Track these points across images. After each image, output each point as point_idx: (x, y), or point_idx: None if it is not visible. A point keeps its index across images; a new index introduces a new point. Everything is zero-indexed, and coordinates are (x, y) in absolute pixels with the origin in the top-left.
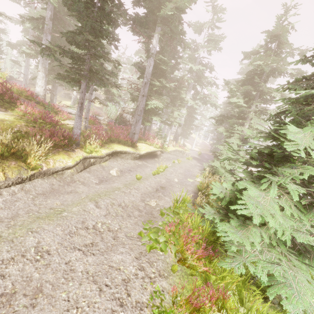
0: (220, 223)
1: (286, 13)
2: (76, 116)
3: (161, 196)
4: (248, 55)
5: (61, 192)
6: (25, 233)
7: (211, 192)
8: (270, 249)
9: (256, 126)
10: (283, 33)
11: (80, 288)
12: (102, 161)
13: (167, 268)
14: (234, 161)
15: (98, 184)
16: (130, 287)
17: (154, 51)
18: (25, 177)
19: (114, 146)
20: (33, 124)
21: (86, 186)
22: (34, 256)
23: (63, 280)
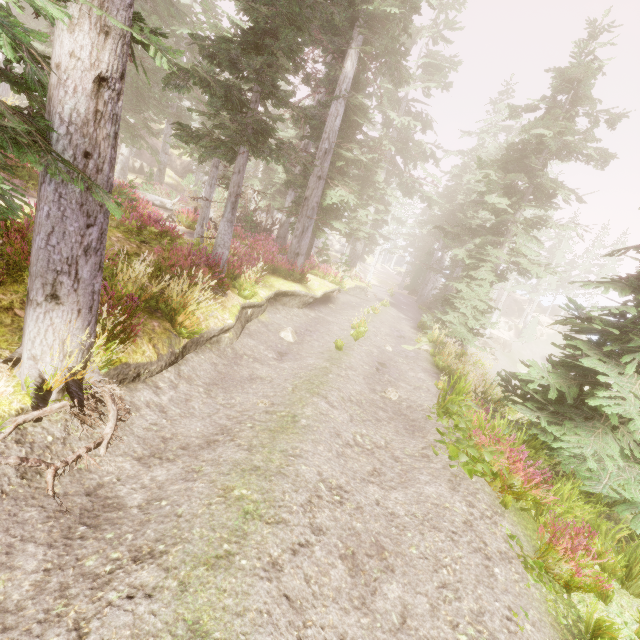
0: (550, 427)
1: (593, 40)
2: (223, 221)
3: (392, 382)
4: (518, 111)
5: (236, 379)
6: (285, 459)
7: (523, 376)
8: (630, 463)
9: (524, 250)
10: (587, 79)
11: (427, 540)
12: (260, 313)
13: (494, 501)
14: (482, 313)
15: (280, 361)
16: (478, 532)
17: (346, 85)
18: (177, 351)
19: (272, 282)
20: (138, 237)
21: (266, 366)
22: (331, 496)
23: (395, 530)
